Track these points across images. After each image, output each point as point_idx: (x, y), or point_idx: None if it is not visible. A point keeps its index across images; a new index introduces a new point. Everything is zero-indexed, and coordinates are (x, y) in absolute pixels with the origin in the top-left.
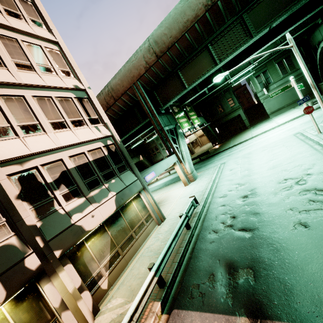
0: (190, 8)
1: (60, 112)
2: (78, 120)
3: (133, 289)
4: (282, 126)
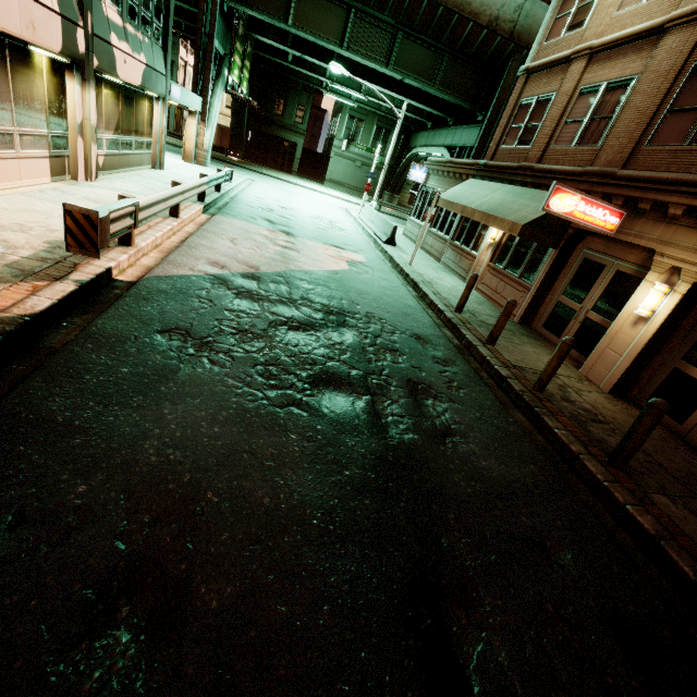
0: None
1: None
2: None
3: (152, 189)
4: (333, 198)
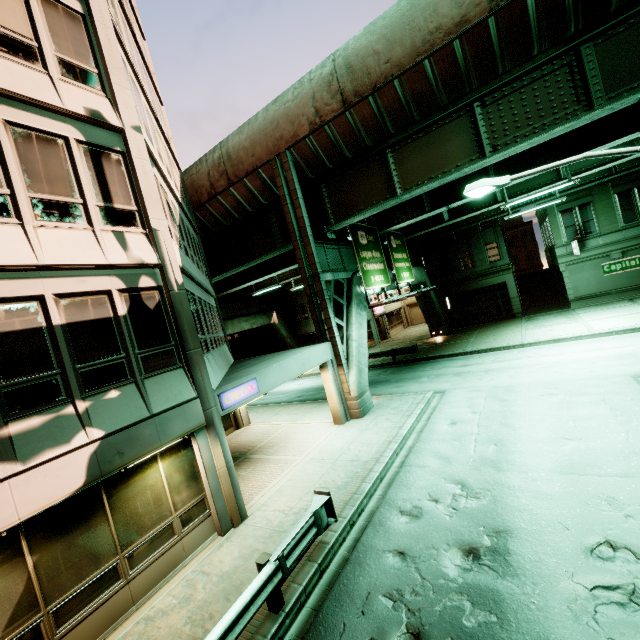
0: None
1: (4, 168)
2: (64, 204)
3: None
4: (601, 341)
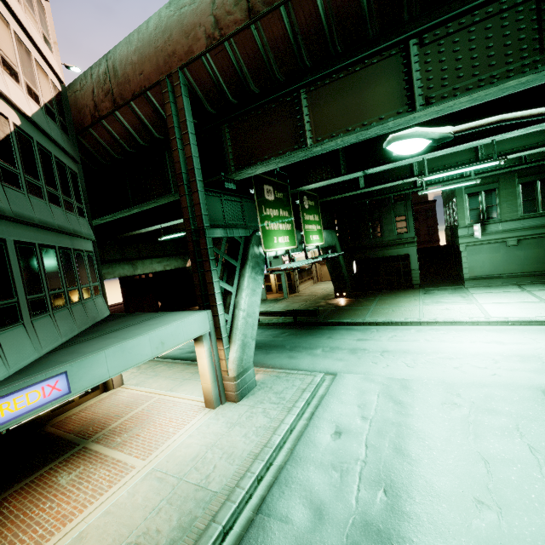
0: None
1: None
2: None
3: None
4: (498, 331)
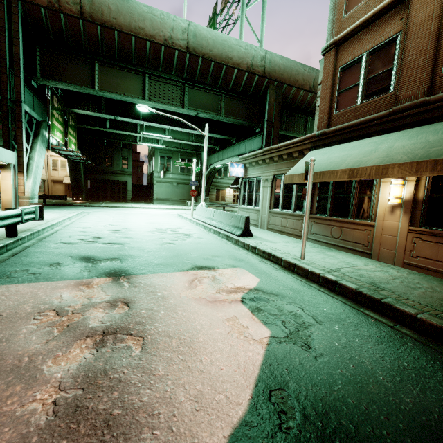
0: (151, 23)
1: None
2: None
3: None
4: (164, 209)
